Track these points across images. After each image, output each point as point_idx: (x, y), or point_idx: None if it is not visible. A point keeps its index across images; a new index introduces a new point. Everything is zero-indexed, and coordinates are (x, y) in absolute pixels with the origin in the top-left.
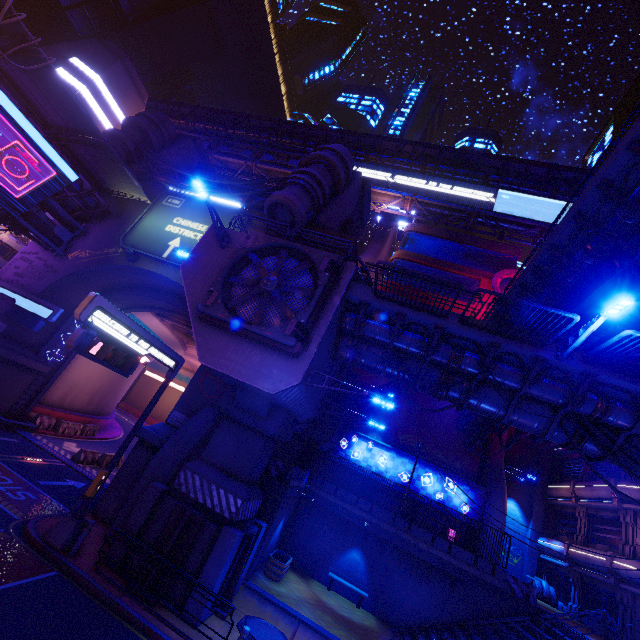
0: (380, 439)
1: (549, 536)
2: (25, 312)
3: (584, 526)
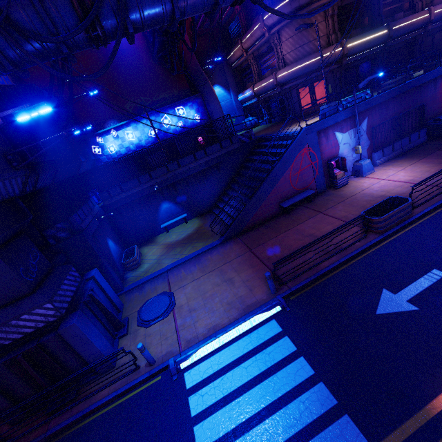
0: (116, 122)
1: (242, 90)
2: None
3: (256, 68)
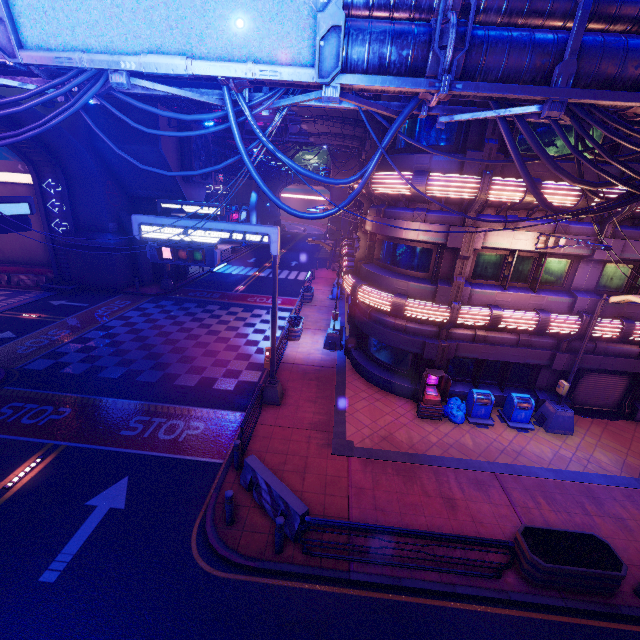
0: None
1: None
2: (4, 219)
3: None
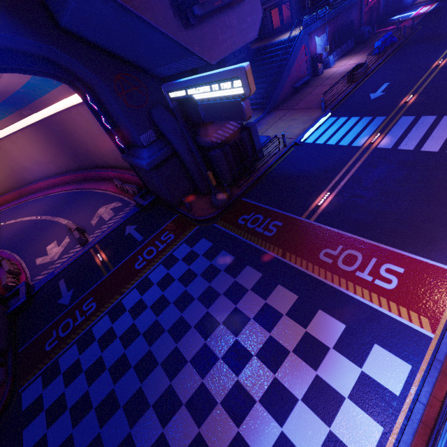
0: None
1: None
2: None
3: None
